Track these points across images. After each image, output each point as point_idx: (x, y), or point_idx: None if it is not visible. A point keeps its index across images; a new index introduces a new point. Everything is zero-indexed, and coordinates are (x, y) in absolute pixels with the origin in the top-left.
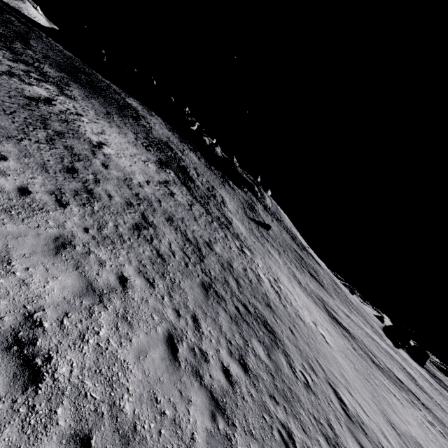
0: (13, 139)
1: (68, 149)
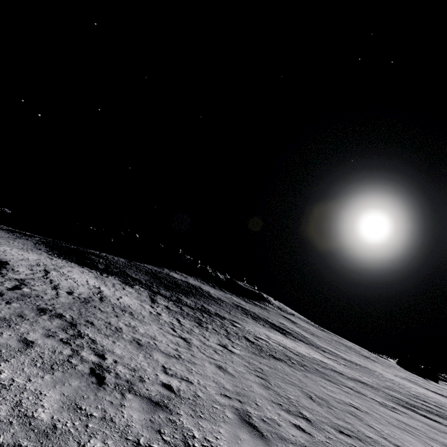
0: (398, 402)
1: (362, 382)
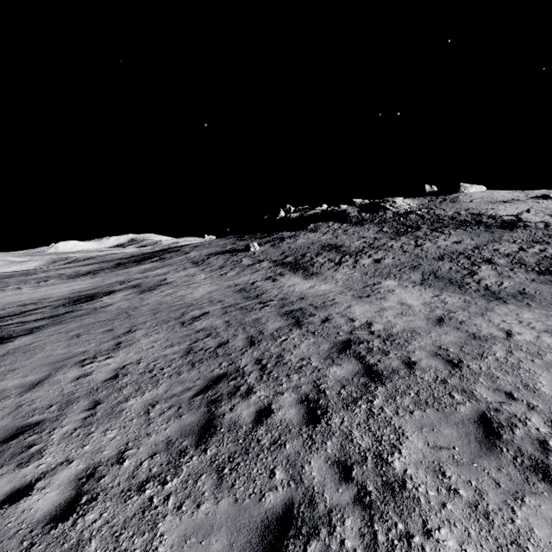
0: None
1: None
